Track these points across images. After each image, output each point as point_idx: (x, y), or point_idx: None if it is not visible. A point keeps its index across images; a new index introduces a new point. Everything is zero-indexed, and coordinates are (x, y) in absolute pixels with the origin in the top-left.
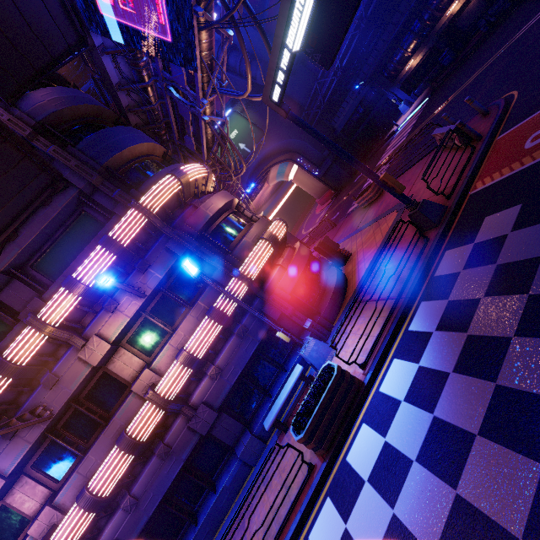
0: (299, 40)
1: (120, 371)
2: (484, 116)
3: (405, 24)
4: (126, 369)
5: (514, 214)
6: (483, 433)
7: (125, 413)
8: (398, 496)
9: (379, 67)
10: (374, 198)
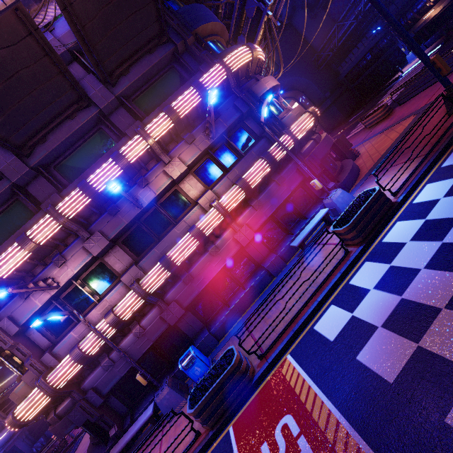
0: None
1: (187, 191)
2: None
3: None
4: (192, 190)
5: None
6: None
7: (191, 218)
8: (446, 235)
9: (399, 14)
10: (382, 118)
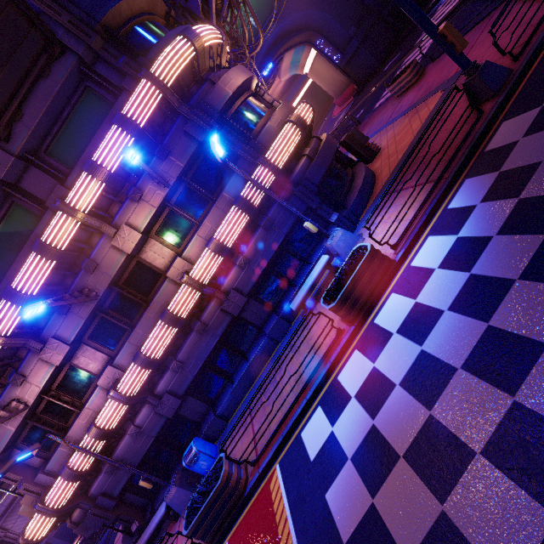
0: None
1: (153, 261)
2: None
3: None
4: (159, 258)
5: None
6: (525, 277)
7: (163, 296)
8: (427, 337)
9: None
10: (411, 82)
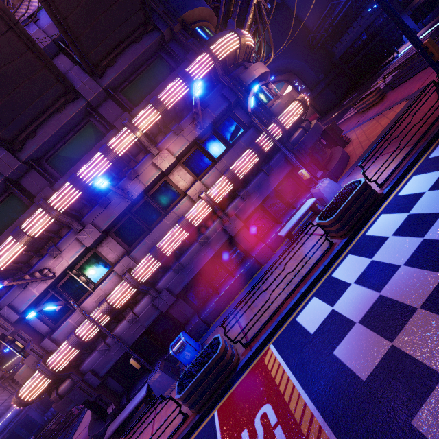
0: None
1: (177, 182)
2: None
3: None
4: (181, 181)
5: None
6: None
7: (180, 209)
8: (428, 231)
9: None
10: (375, 102)
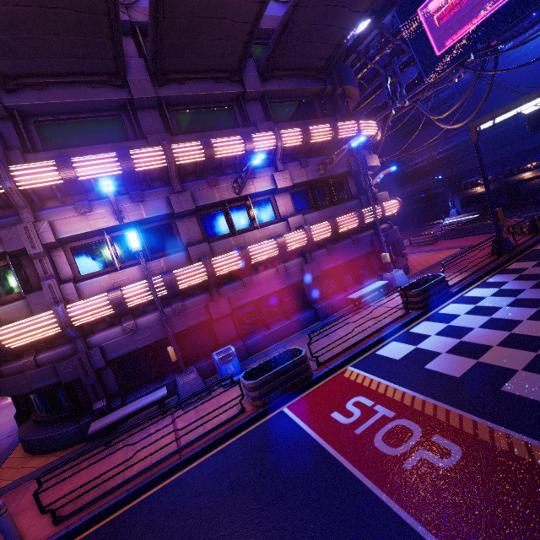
0: (530, 110)
1: (280, 205)
2: None
3: (493, 162)
4: (284, 207)
5: None
6: None
7: (275, 229)
8: (494, 314)
9: (458, 176)
10: (428, 242)
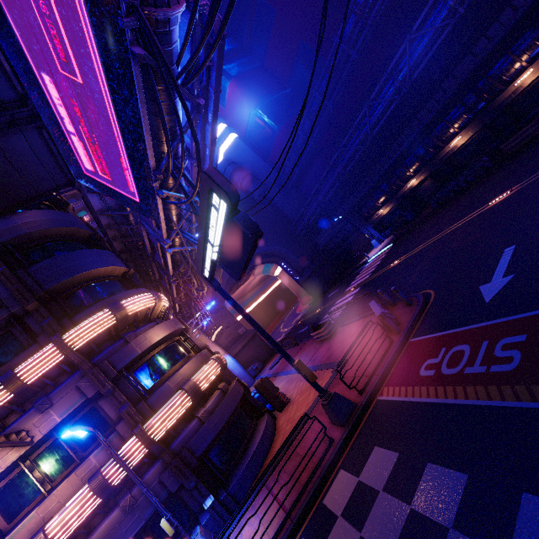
0: (215, 255)
1: None
2: (409, 306)
3: (375, 184)
4: None
5: (390, 464)
6: None
7: None
8: None
9: (355, 208)
10: (327, 336)
